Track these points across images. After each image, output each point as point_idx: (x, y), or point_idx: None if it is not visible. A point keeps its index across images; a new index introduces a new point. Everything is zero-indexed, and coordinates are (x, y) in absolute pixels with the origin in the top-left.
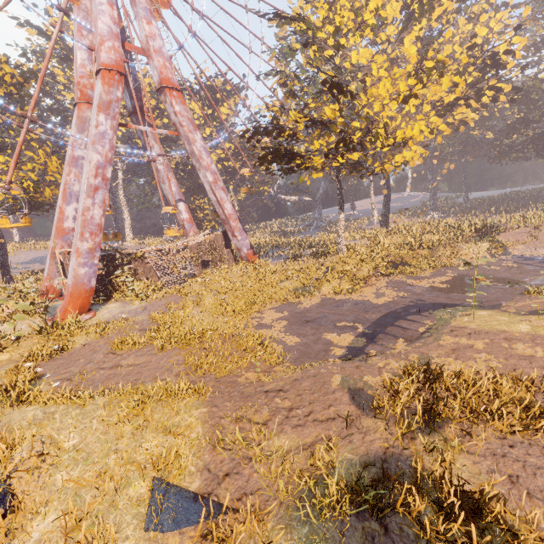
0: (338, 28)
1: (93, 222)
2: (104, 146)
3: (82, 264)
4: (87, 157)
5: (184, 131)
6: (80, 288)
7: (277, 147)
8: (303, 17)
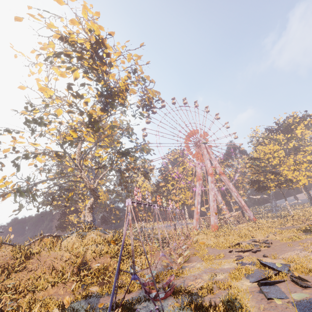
0: (267, 157)
1: (215, 208)
2: (214, 190)
3: (215, 218)
4: (210, 193)
5: (226, 183)
6: (216, 225)
7: (259, 185)
8: (258, 158)
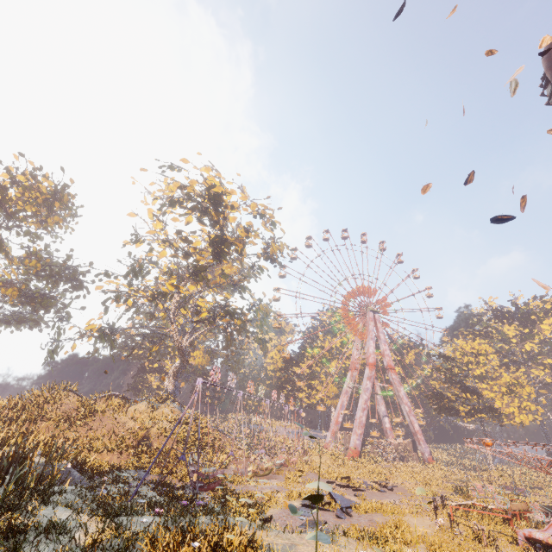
0: (468, 361)
1: (362, 422)
2: (368, 393)
3: (357, 439)
4: (361, 396)
5: (395, 386)
6: (356, 449)
7: (442, 404)
8: (450, 359)
